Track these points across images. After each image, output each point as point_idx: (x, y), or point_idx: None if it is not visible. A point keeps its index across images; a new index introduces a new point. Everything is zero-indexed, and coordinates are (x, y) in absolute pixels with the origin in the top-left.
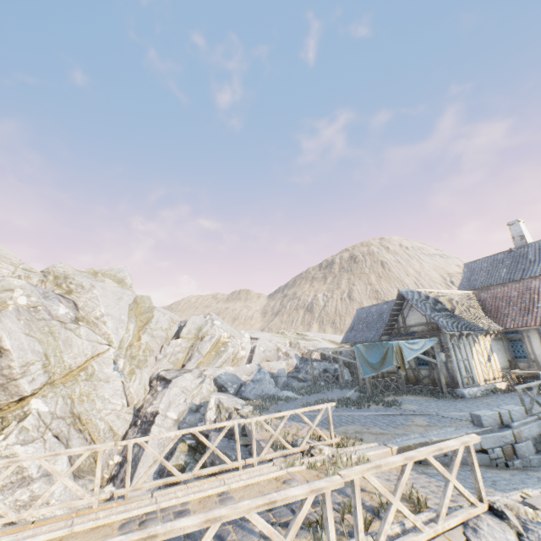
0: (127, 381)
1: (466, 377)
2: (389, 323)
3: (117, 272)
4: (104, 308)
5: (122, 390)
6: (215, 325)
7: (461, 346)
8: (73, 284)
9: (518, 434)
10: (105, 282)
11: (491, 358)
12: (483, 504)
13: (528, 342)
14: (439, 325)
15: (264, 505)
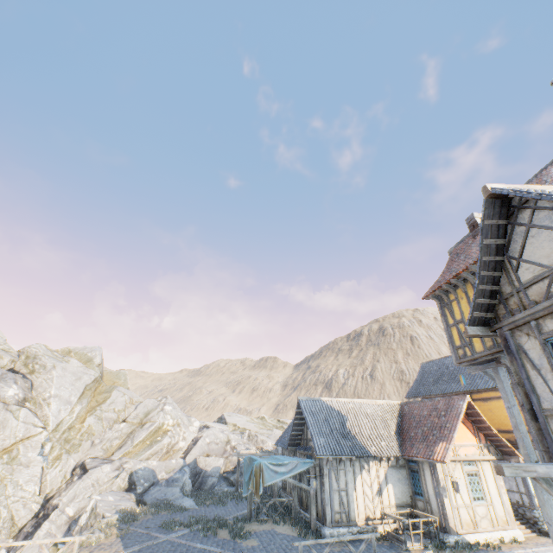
0: (48, 467)
1: (339, 512)
2: (294, 432)
3: (90, 351)
4: (55, 389)
5: (39, 477)
6: (164, 411)
7: (342, 472)
8: (38, 364)
9: None
10: (69, 363)
11: (384, 491)
12: None
13: (423, 476)
14: (314, 446)
15: None
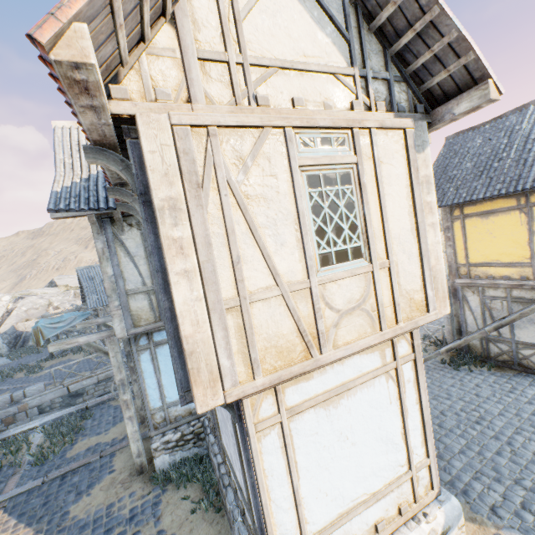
0: None
1: None
2: (84, 293)
3: None
4: None
5: None
6: None
7: None
8: None
9: (24, 406)
10: None
11: None
12: None
13: None
14: (87, 304)
15: None
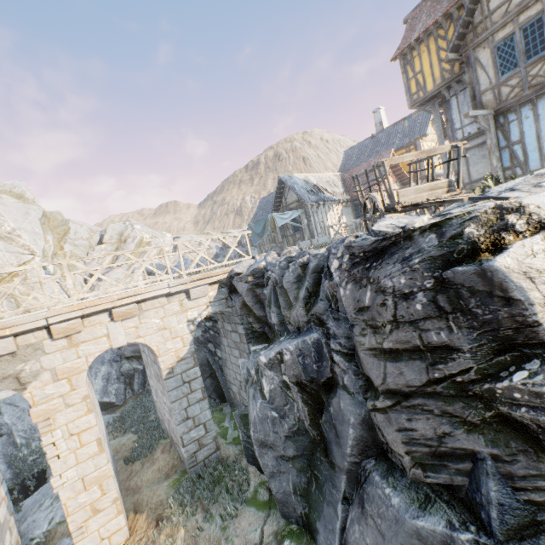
0: (62, 281)
1: (321, 233)
2: (275, 204)
3: (12, 188)
4: (13, 223)
5: (60, 289)
6: (136, 229)
7: (319, 213)
8: None
9: None
10: (2, 199)
11: (341, 220)
12: (250, 257)
13: None
14: (303, 199)
15: (132, 251)
